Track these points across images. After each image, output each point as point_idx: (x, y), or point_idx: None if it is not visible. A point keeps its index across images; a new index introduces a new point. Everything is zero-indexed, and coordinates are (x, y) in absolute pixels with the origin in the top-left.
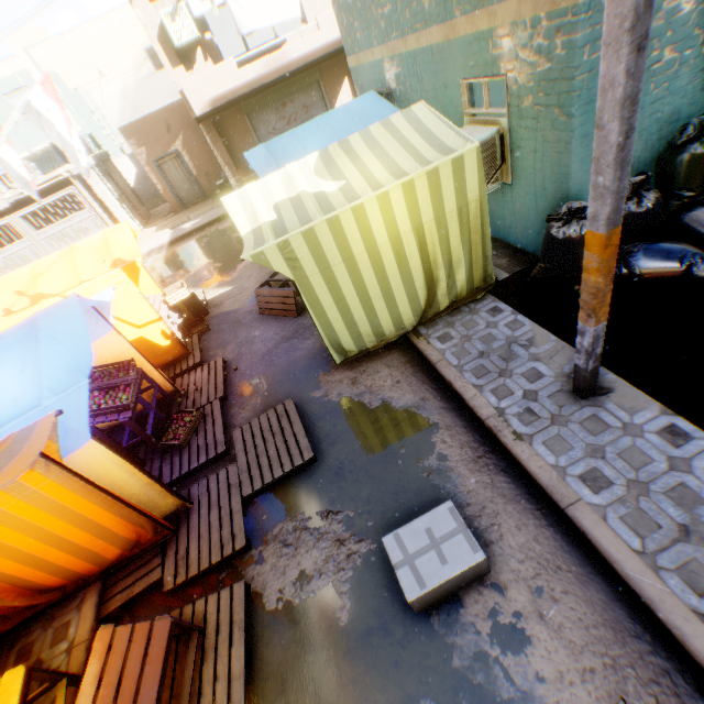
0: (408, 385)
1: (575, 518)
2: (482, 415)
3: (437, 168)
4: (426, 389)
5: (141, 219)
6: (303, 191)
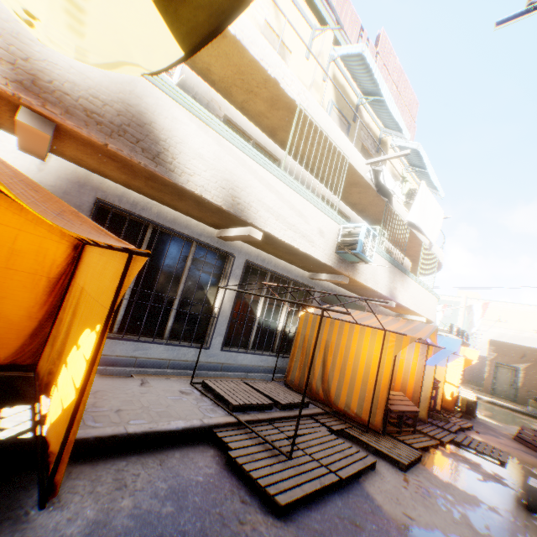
0: None
1: None
2: None
3: None
4: None
5: None
6: None
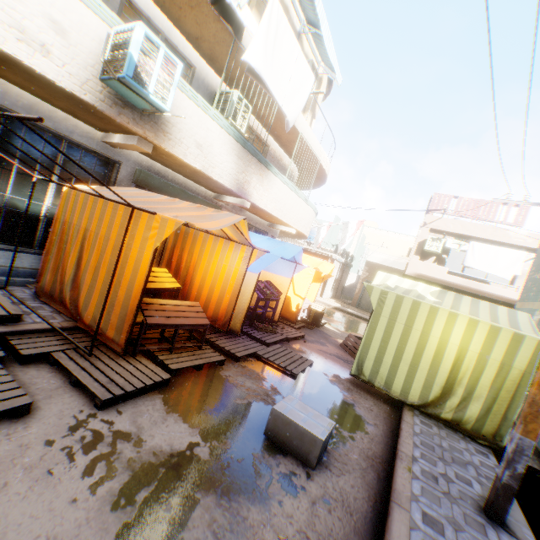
0: (375, 415)
1: (393, 506)
2: (400, 447)
3: (499, 328)
4: (382, 424)
5: (334, 294)
6: (415, 289)
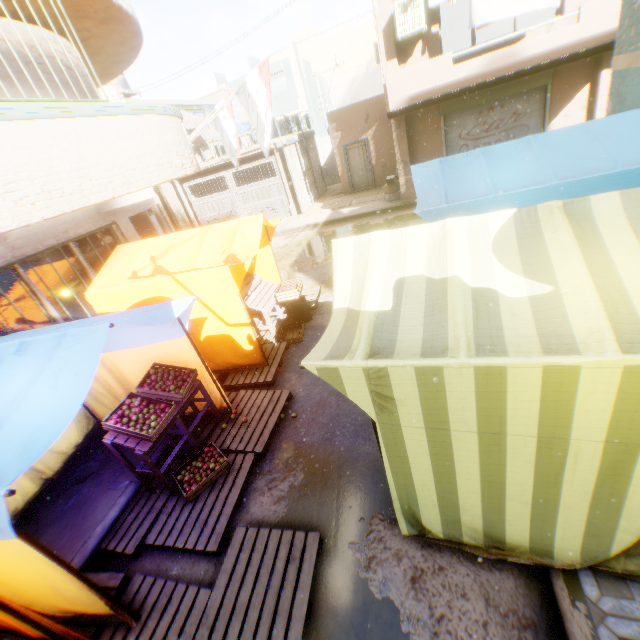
0: None
1: None
2: None
3: None
4: None
5: (315, 193)
6: (454, 279)
